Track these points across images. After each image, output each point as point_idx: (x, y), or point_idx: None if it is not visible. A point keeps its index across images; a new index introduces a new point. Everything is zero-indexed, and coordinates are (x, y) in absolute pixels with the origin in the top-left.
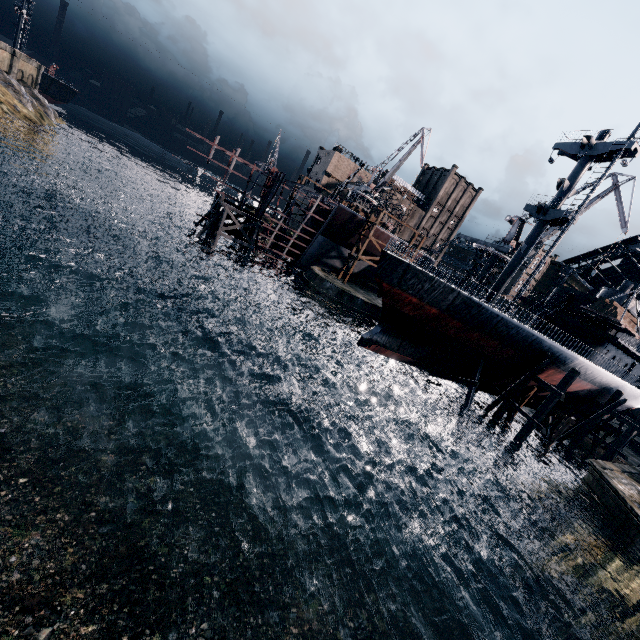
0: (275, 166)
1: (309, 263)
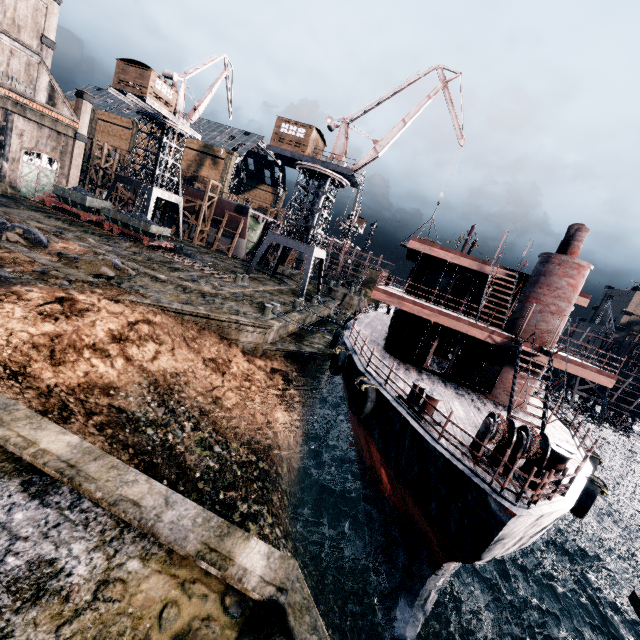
0: (613, 332)
1: None
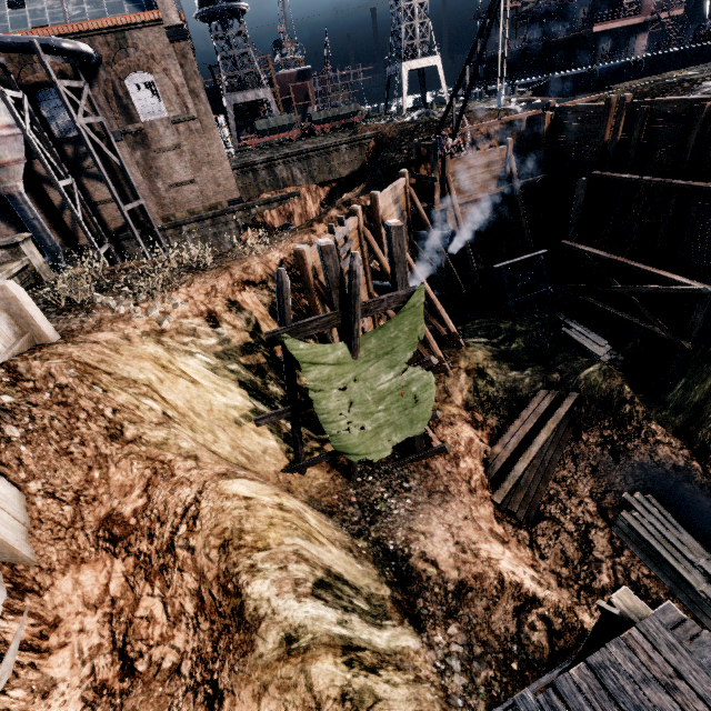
0: None
1: None
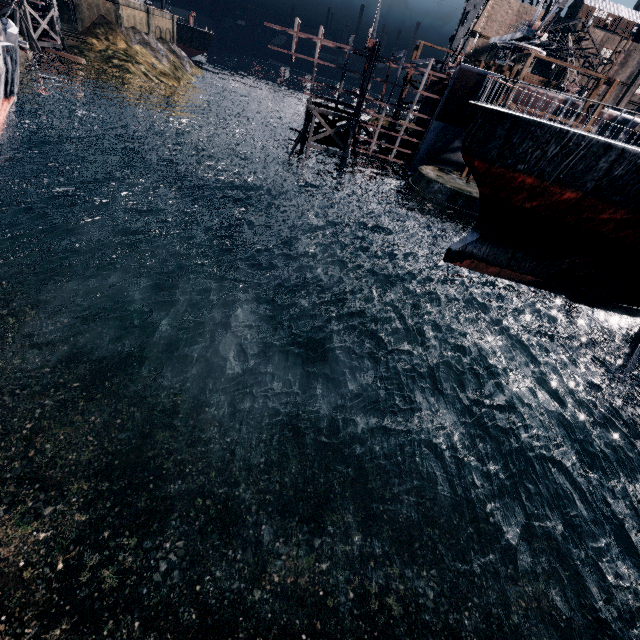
0: (374, 38)
1: (424, 164)
